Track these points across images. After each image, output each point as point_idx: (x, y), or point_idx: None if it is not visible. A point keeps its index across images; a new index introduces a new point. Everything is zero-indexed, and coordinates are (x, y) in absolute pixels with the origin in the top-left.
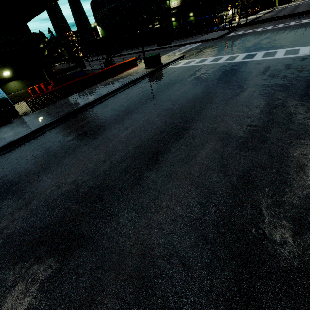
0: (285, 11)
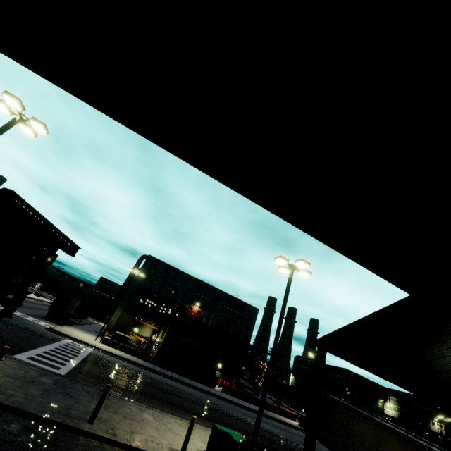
0: None
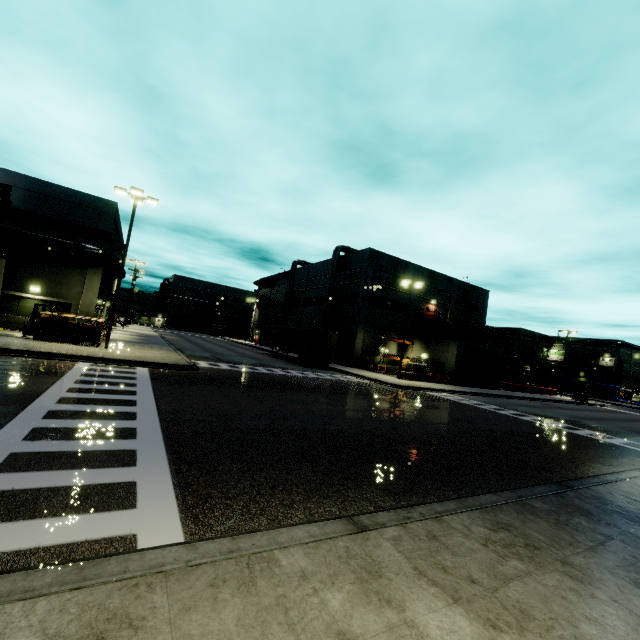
0: None
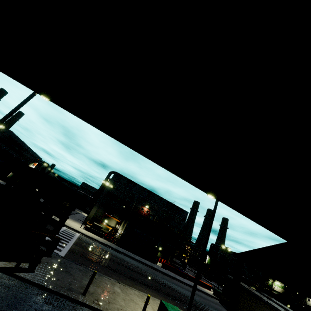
0: None
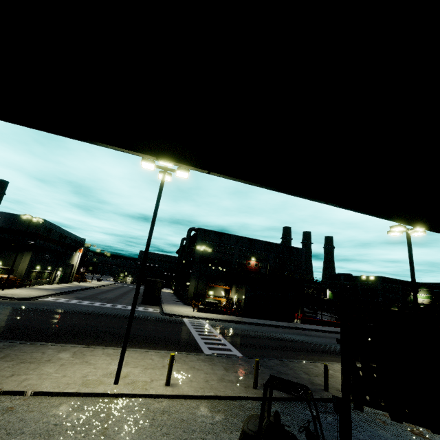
0: None
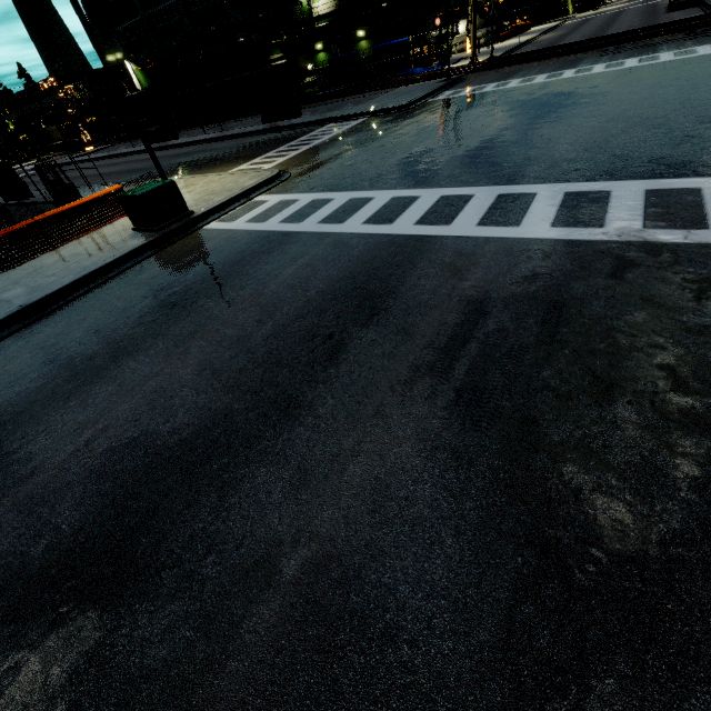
0: (587, 29)
